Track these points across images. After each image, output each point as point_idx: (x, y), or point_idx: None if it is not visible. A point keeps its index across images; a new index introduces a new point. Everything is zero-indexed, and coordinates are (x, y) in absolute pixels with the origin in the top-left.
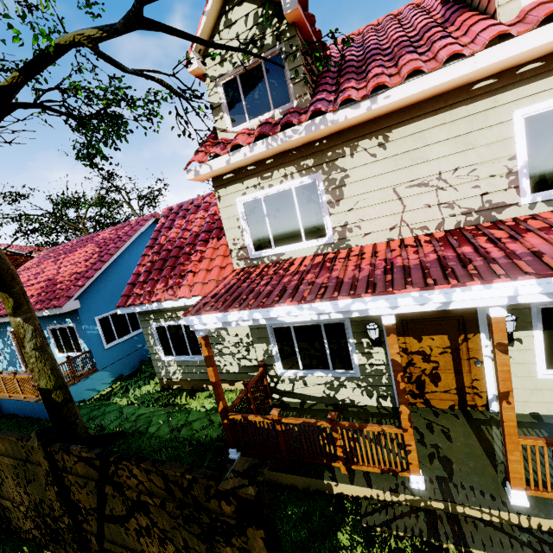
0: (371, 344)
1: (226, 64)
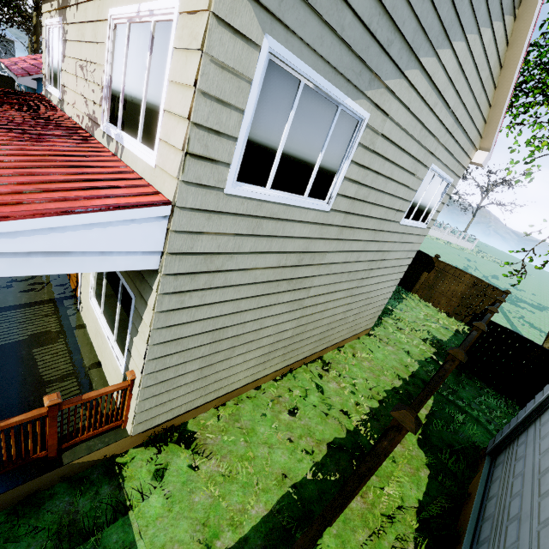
0: None
1: None
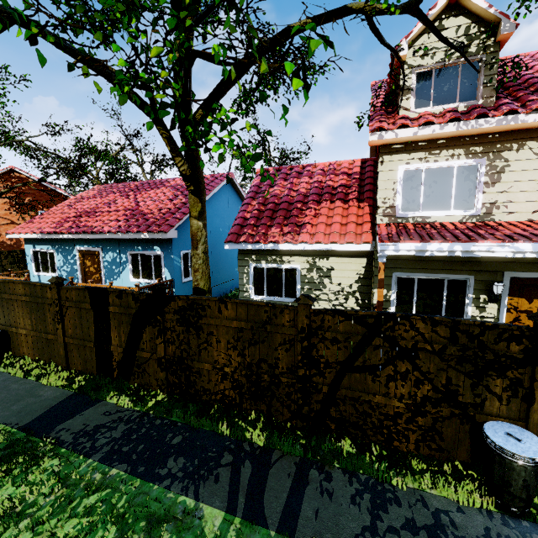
0: (489, 300)
1: (427, 58)
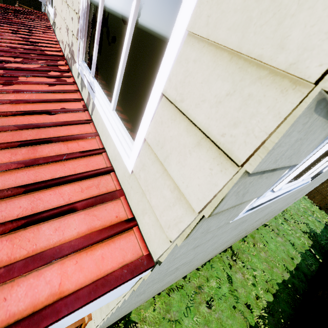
0: None
1: None
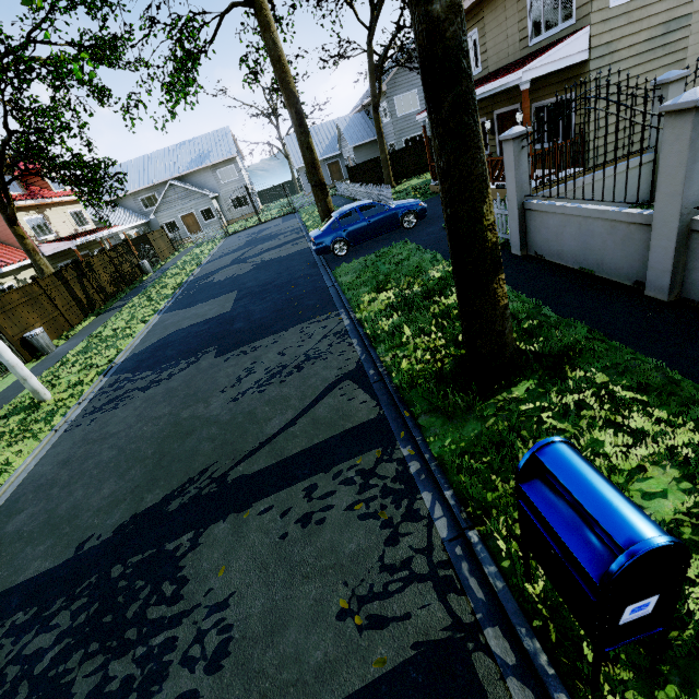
0: None
1: None
